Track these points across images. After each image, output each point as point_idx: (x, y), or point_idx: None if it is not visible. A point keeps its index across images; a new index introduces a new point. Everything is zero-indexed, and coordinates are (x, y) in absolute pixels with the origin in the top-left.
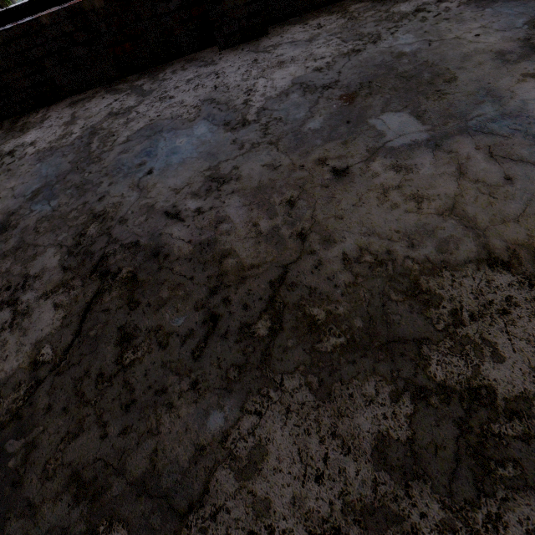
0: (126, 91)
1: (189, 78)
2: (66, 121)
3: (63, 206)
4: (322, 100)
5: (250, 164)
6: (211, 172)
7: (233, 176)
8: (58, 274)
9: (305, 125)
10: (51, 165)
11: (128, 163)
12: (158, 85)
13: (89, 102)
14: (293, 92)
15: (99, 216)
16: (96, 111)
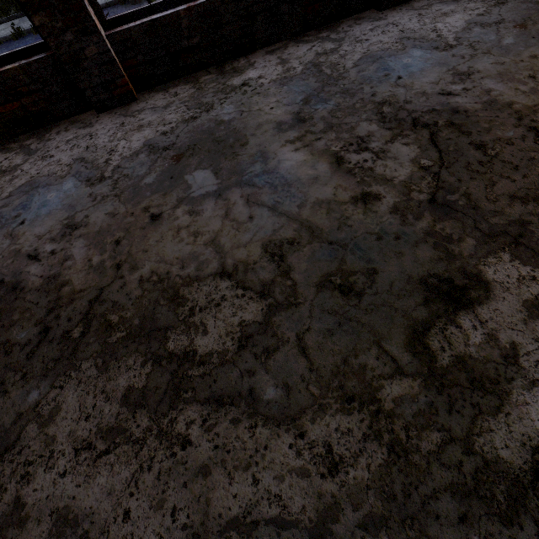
0: (317, 40)
1: (370, 29)
2: (278, 62)
3: (343, 103)
4: (501, 29)
5: (480, 64)
6: (453, 71)
7: (474, 71)
8: (386, 132)
9: (502, 42)
10: (299, 85)
11: (373, 76)
12: (345, 35)
13: (287, 50)
14: (473, 27)
15: (384, 103)
16: (302, 54)
